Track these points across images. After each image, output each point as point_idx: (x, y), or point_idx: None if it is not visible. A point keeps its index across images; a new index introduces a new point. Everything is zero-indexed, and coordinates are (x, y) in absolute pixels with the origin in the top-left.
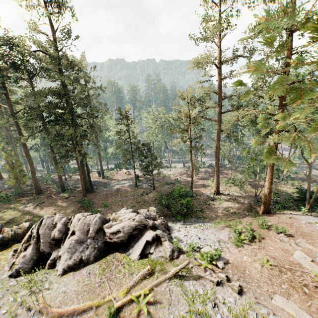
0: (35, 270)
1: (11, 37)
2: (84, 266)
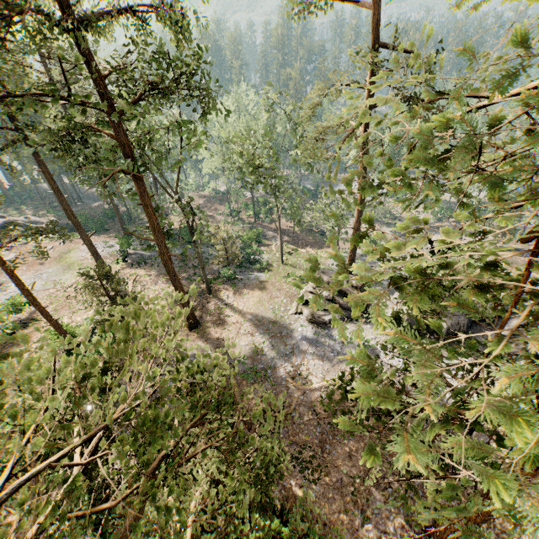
0: None
1: None
2: None
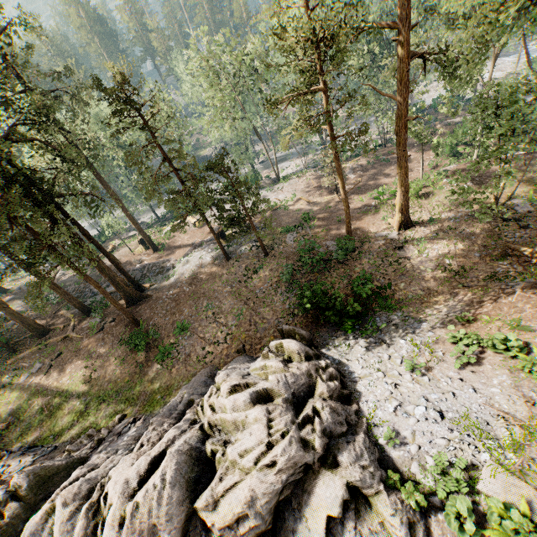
0: None
1: None
2: None
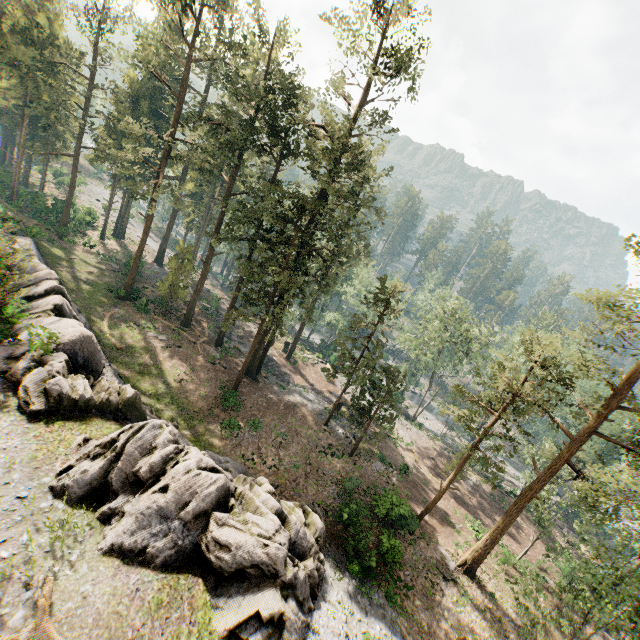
0: (83, 502)
1: (299, 85)
2: (141, 564)
